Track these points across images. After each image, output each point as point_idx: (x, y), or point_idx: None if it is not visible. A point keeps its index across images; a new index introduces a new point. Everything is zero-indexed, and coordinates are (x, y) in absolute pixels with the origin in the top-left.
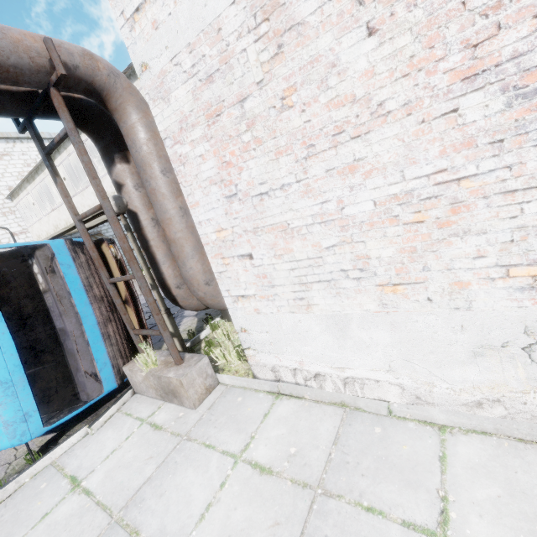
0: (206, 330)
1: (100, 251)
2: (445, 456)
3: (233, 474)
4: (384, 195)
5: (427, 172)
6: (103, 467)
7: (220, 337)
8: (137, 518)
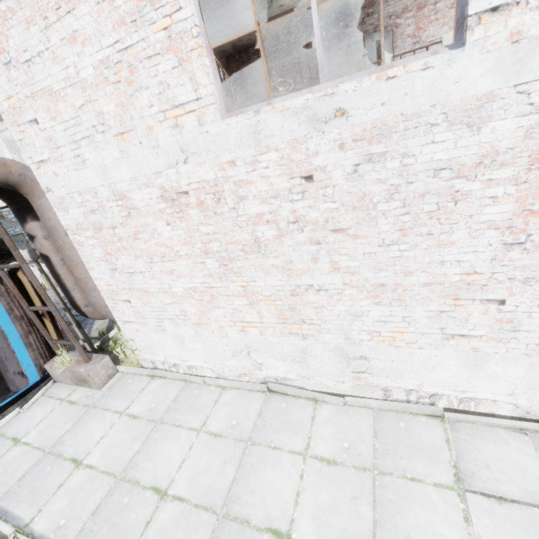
0: (114, 330)
1: (16, 277)
2: (218, 400)
3: (118, 421)
4: (187, 287)
5: (200, 282)
6: (36, 430)
7: (124, 337)
8: (61, 449)
